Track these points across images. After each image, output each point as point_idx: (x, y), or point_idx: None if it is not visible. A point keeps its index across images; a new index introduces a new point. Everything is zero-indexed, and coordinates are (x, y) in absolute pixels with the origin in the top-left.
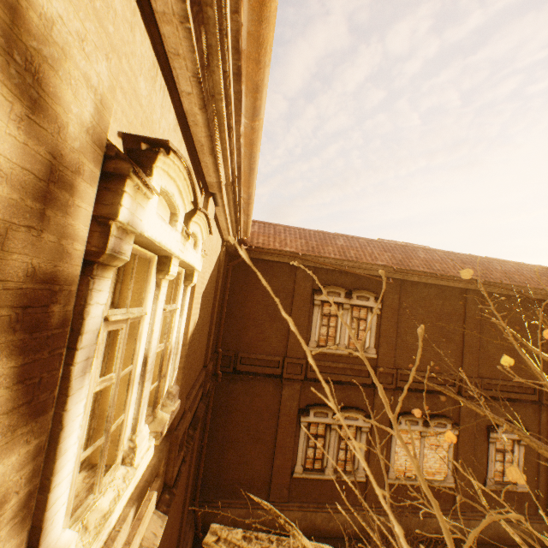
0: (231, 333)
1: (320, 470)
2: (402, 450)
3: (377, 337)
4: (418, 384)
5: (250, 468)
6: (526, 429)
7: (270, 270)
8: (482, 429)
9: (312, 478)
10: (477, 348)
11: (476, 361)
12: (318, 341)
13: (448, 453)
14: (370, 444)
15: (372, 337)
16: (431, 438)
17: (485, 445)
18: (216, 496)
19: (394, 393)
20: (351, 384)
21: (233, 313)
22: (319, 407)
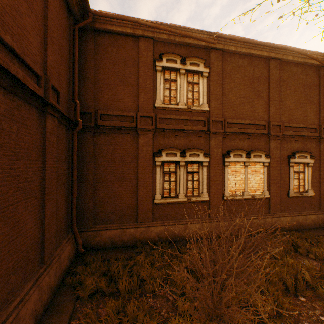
0: (89, 95)
1: (175, 196)
2: (232, 177)
3: (208, 96)
4: (240, 129)
5: (120, 201)
6: (312, 156)
7: (116, 42)
8: (284, 158)
9: (169, 203)
10: (278, 101)
11: (278, 111)
12: (163, 100)
13: (263, 176)
14: (210, 174)
15: (204, 96)
16: (252, 167)
17: (287, 169)
18: (94, 224)
19: (224, 137)
20: (192, 130)
21: (88, 78)
22: (169, 149)
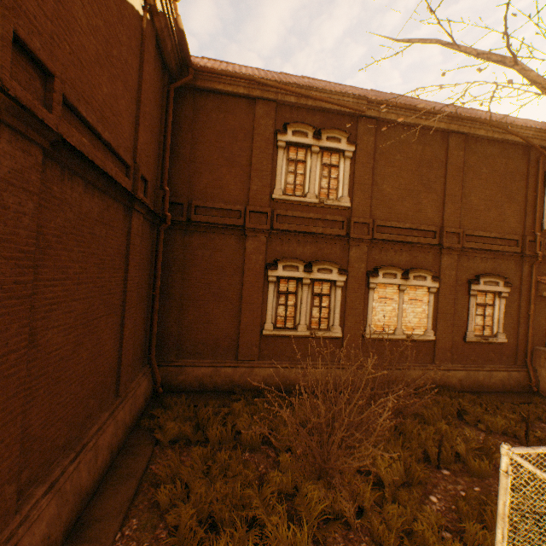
0: (182, 178)
1: (293, 328)
2: (379, 306)
3: (351, 186)
4: (396, 236)
5: (215, 328)
6: (507, 282)
7: (223, 106)
8: (463, 283)
9: (284, 336)
10: (459, 197)
11: (458, 212)
12: (284, 190)
13: (428, 307)
14: (345, 300)
15: (345, 186)
16: (411, 293)
17: (465, 299)
18: (178, 358)
19: (370, 246)
20: (323, 234)
21: (182, 155)
22: (289, 259)
